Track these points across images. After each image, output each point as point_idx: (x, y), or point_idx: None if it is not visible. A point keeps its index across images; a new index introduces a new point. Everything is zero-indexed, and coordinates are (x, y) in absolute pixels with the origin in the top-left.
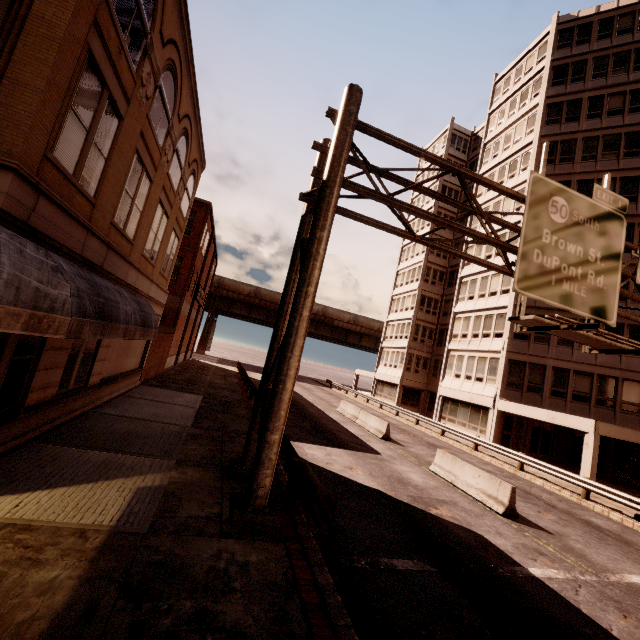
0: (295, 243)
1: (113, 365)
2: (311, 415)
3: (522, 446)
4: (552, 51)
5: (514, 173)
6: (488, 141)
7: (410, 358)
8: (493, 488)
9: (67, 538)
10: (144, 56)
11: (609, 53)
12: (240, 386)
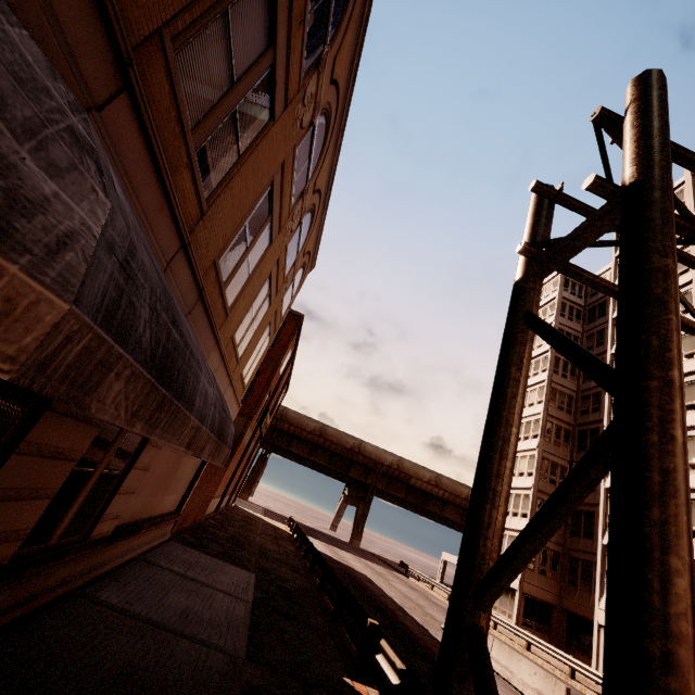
0: (509, 319)
1: (142, 503)
2: (414, 636)
3: None
4: (693, 197)
5: None
6: None
7: None
8: None
9: None
10: (315, 67)
11: None
12: (299, 559)
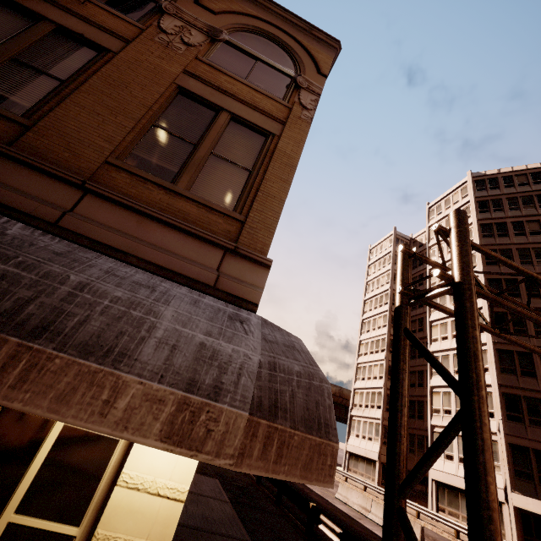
0: (396, 331)
1: None
2: (323, 506)
3: None
4: (473, 192)
5: None
6: (432, 245)
7: (385, 430)
8: None
9: None
10: None
11: (516, 196)
12: None
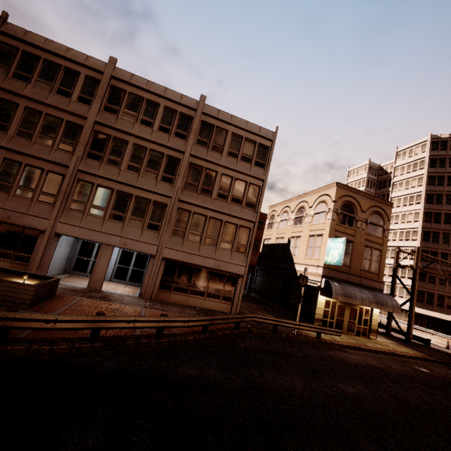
0: (393, 275)
1: None
2: None
3: (423, 327)
4: (429, 151)
5: (412, 203)
6: (395, 181)
7: None
8: (440, 341)
9: (398, 345)
10: None
11: None
12: None
